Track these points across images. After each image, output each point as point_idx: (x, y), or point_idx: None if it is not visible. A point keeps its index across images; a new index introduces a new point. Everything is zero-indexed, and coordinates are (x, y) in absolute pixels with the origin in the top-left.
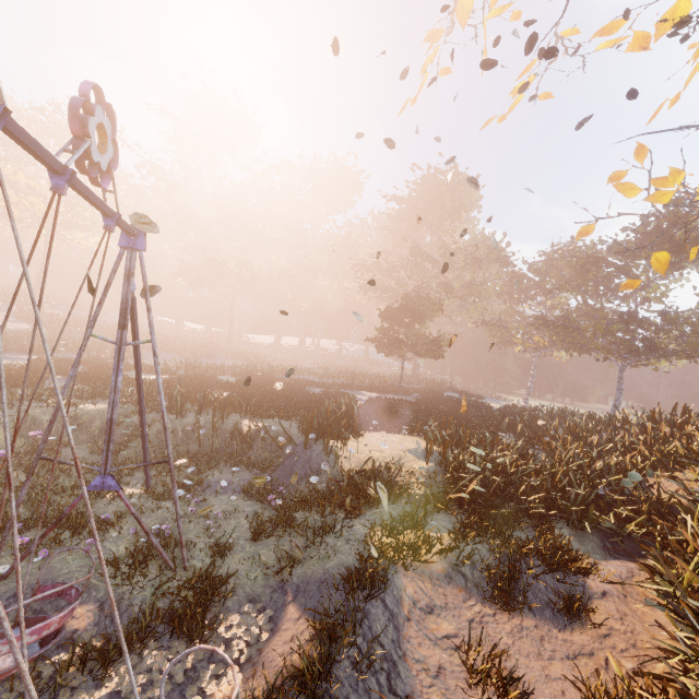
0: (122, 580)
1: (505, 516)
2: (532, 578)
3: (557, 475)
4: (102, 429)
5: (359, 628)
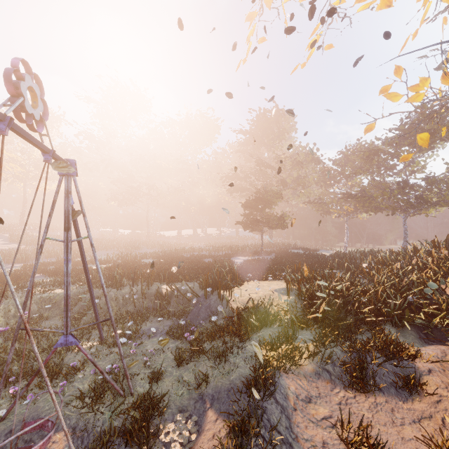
0: (87, 409)
1: (348, 325)
2: (376, 366)
3: (378, 292)
4: None
5: (261, 422)
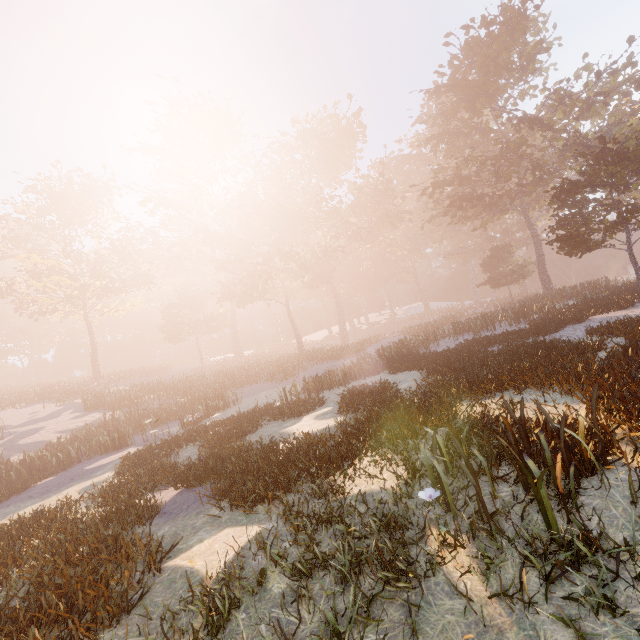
0: None
1: None
2: None
3: None
4: None
5: None
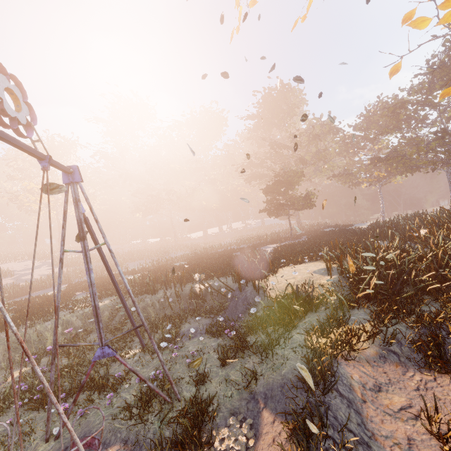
0: (136, 420)
1: (407, 297)
2: None
3: (438, 255)
4: (109, 316)
5: (327, 421)
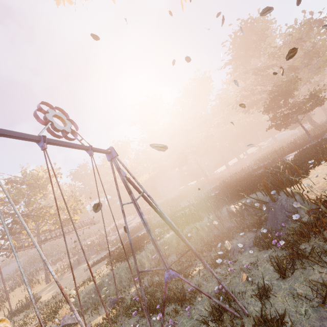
0: None
1: None
2: None
3: None
4: (177, 243)
5: None
